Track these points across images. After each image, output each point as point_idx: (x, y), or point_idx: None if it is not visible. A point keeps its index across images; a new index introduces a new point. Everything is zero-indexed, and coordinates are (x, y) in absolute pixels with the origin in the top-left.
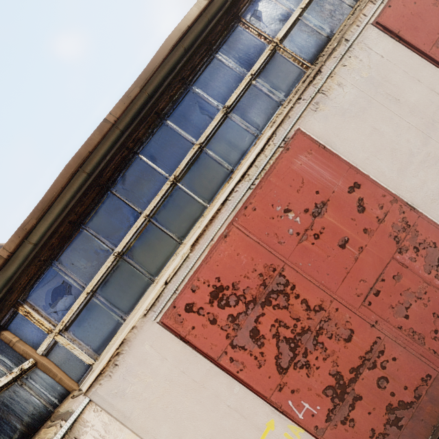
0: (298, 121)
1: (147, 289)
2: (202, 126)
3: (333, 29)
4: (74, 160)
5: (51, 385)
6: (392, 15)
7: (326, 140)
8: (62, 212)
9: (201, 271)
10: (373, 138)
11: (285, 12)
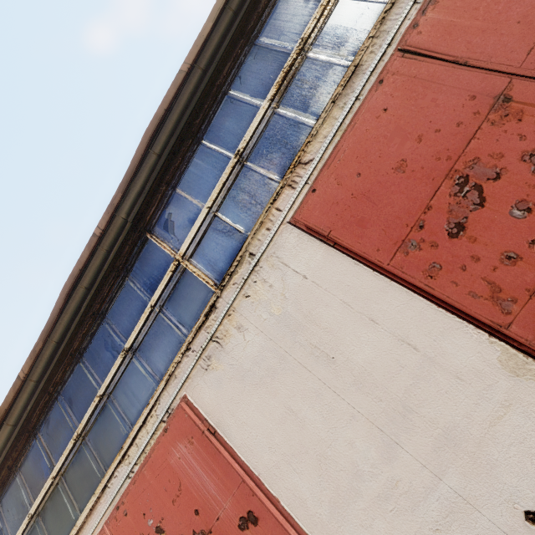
0: (185, 384)
1: None
2: (106, 371)
3: (247, 229)
4: None
5: None
6: (318, 204)
7: (218, 420)
8: None
9: None
10: (287, 427)
11: (192, 215)
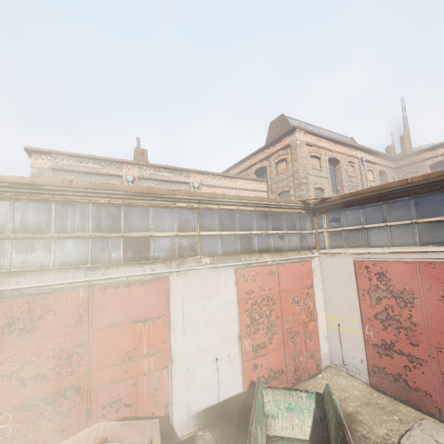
0: None
1: (360, 247)
2: None
3: None
4: (378, 186)
5: (314, 242)
6: None
7: None
8: (359, 199)
9: (383, 263)
10: None
11: None
